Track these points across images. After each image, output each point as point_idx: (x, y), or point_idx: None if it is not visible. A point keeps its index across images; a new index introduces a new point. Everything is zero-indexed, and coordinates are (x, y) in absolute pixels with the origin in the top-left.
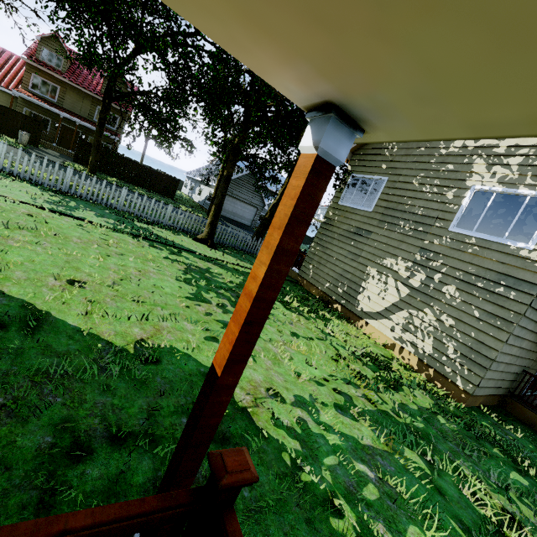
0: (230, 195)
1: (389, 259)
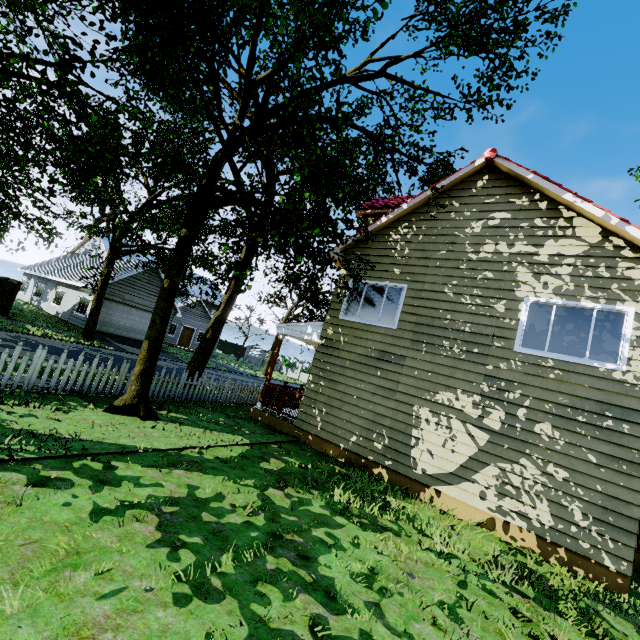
0: (120, 302)
1: (444, 393)
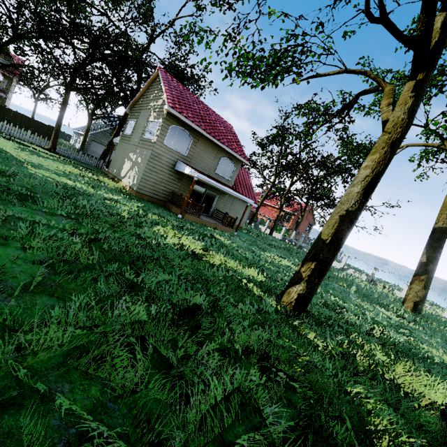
0: (99, 143)
1: (130, 153)
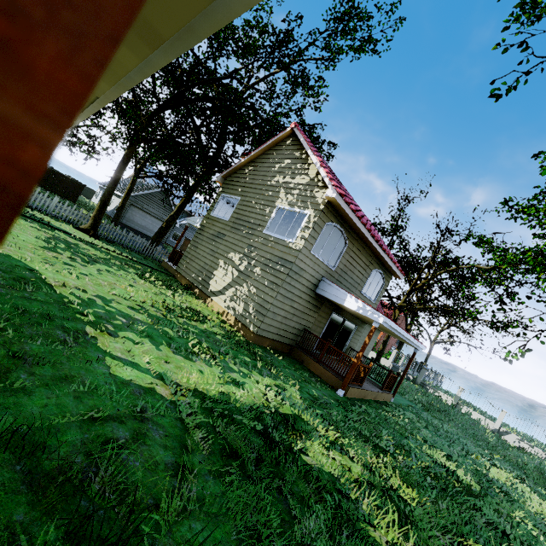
0: (140, 209)
1: (232, 253)
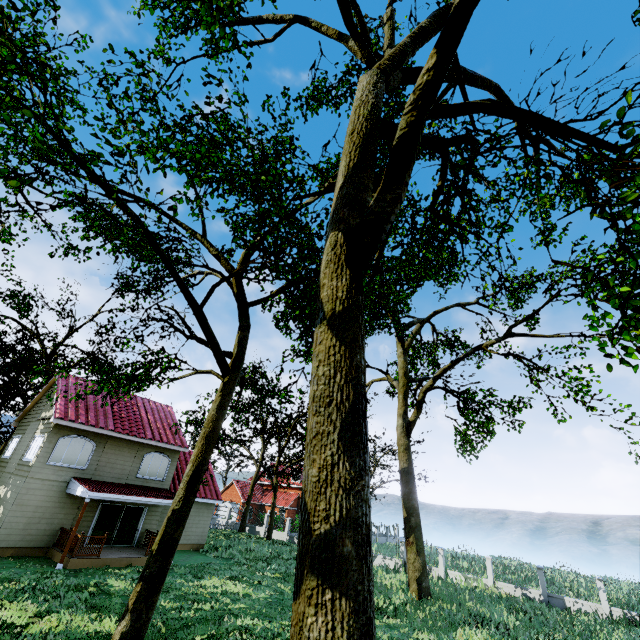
0: None
1: (1, 486)
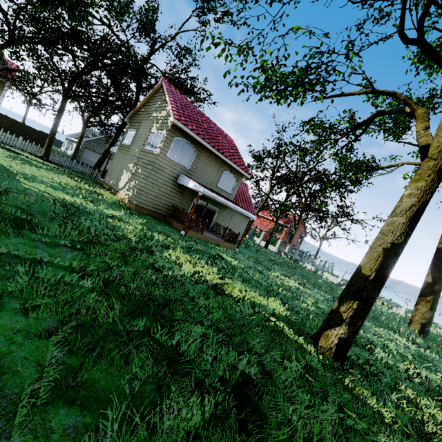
0: (93, 150)
1: (130, 164)
